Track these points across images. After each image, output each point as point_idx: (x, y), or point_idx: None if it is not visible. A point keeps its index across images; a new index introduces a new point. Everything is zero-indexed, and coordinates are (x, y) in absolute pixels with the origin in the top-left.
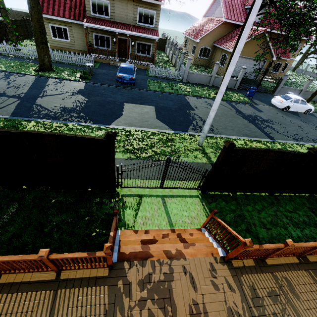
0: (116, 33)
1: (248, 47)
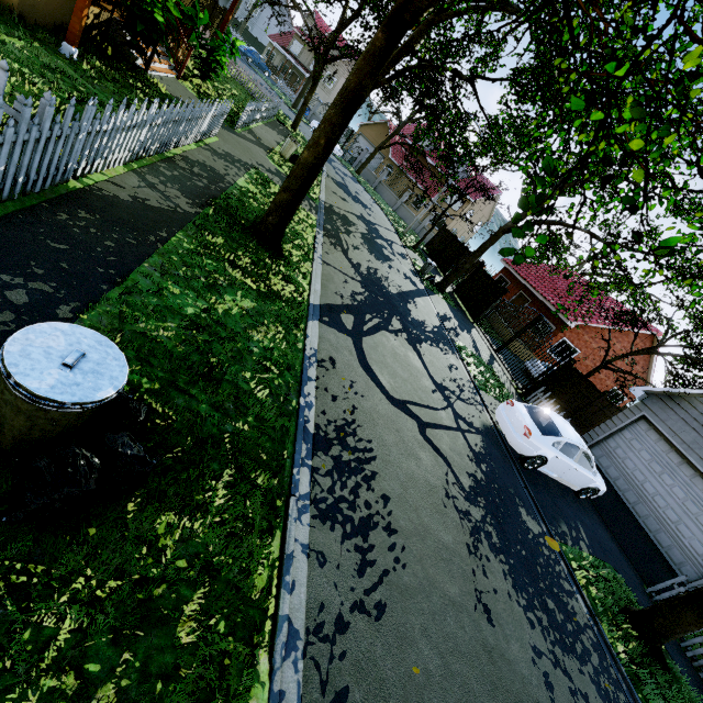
0: (287, 59)
1: (374, 132)
